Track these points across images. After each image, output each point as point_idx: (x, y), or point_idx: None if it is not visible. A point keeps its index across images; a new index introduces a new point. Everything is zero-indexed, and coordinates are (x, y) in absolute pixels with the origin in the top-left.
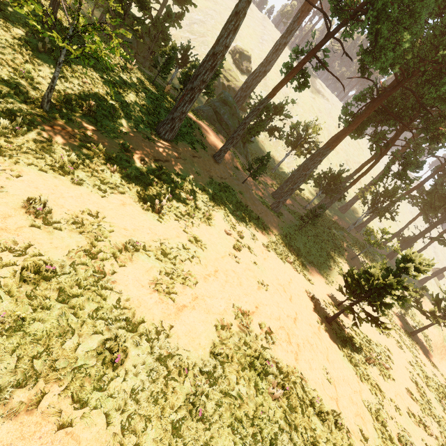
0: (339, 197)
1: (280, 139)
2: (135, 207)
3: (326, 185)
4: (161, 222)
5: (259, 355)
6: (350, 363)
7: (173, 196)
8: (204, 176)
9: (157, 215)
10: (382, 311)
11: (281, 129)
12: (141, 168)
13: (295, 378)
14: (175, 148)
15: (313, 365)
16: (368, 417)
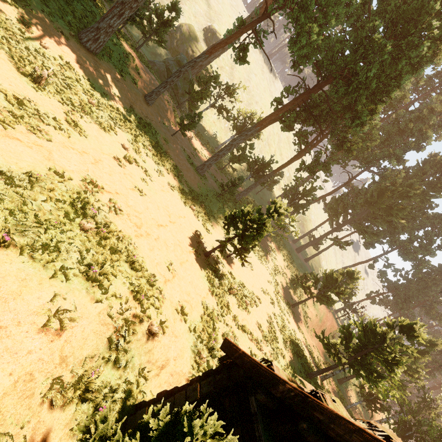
0: (263, 181)
1: (227, 120)
2: (8, 64)
3: (256, 170)
4: (37, 91)
5: (86, 202)
6: (209, 283)
7: (70, 90)
8: (124, 102)
9: (36, 86)
10: (244, 243)
11: (229, 111)
12: (37, 47)
13: (116, 227)
14: (97, 62)
15: (156, 251)
16: (200, 310)
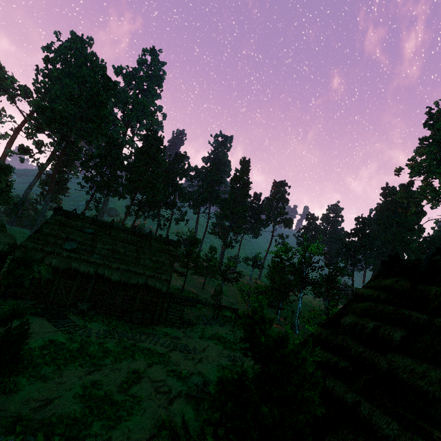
0: None
1: None
2: None
3: None
4: None
5: None
6: None
7: None
8: None
9: None
10: None
11: None
12: None
13: None
14: None
15: None
16: None
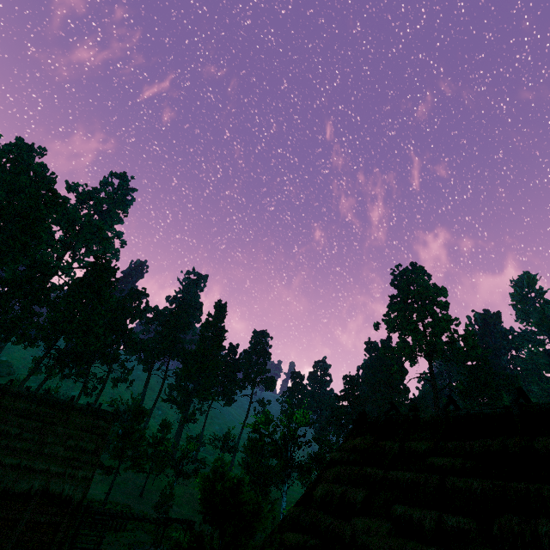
0: None
1: None
2: None
3: None
4: None
5: None
6: None
7: None
8: None
9: None
10: None
11: None
12: None
13: None
14: None
15: None
16: None
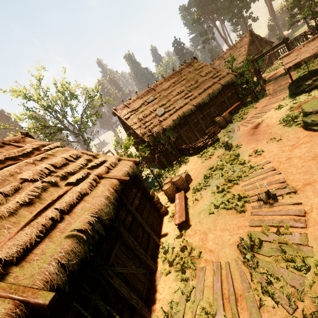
0: None
1: None
2: None
3: None
4: None
5: None
6: None
7: None
8: None
9: None
10: None
11: None
12: None
13: None
14: None
15: None
16: None
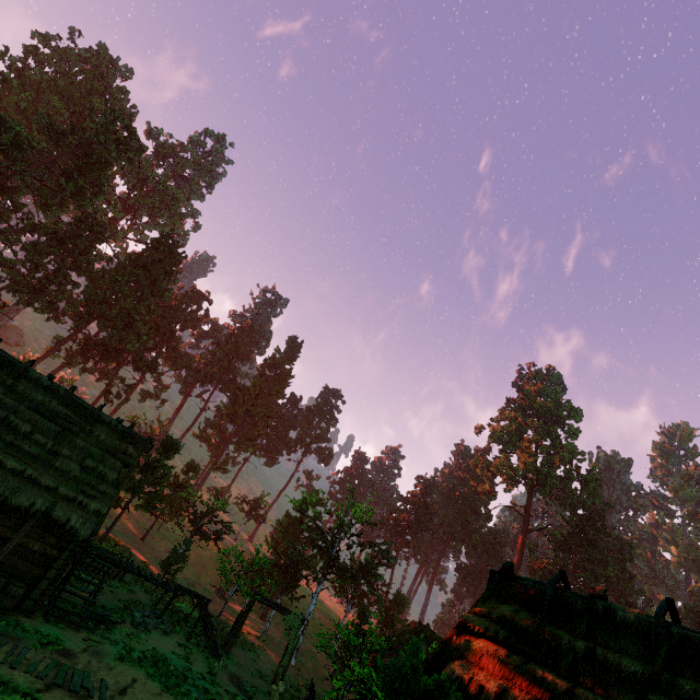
0: None
1: None
2: None
3: None
4: None
5: None
6: None
7: None
8: None
9: None
10: None
11: None
12: None
13: None
14: None
15: None
16: None
